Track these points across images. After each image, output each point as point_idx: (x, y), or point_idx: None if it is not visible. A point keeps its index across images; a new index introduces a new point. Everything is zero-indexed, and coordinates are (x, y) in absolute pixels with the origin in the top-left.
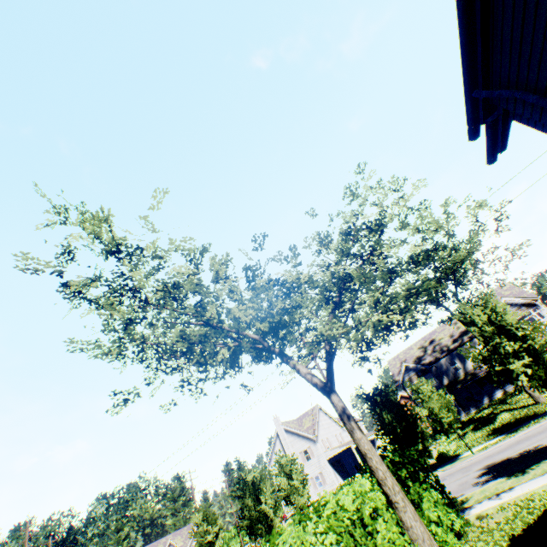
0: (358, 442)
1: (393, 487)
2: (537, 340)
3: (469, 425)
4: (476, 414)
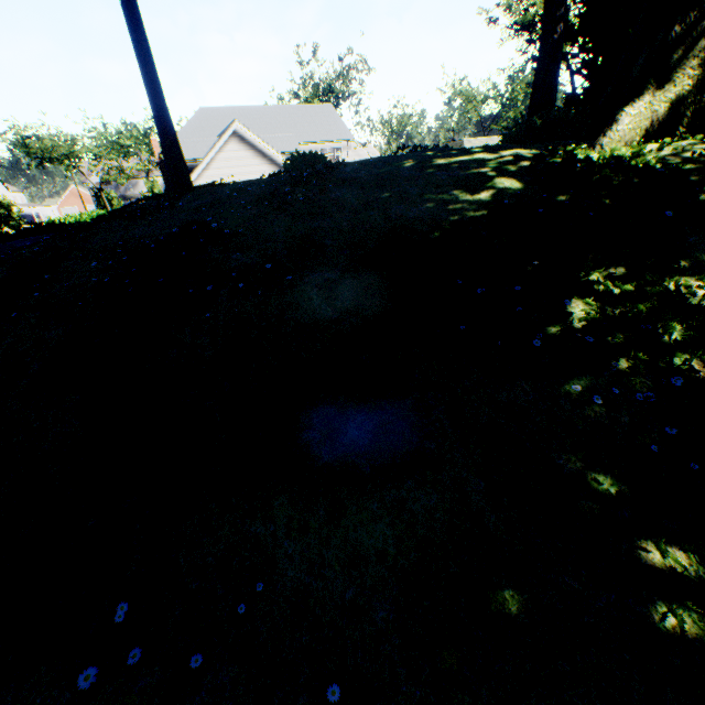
0: (108, 205)
1: None
2: None
3: None
4: None
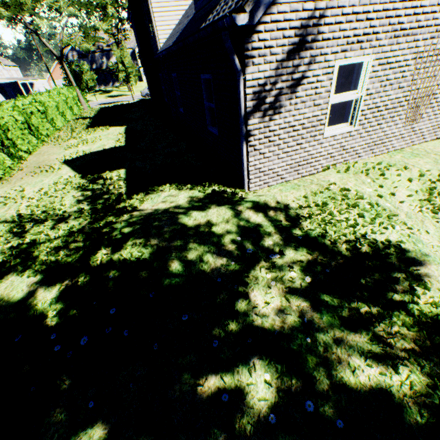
0: (71, 79)
1: (79, 92)
2: (131, 71)
3: (100, 92)
4: (105, 89)
